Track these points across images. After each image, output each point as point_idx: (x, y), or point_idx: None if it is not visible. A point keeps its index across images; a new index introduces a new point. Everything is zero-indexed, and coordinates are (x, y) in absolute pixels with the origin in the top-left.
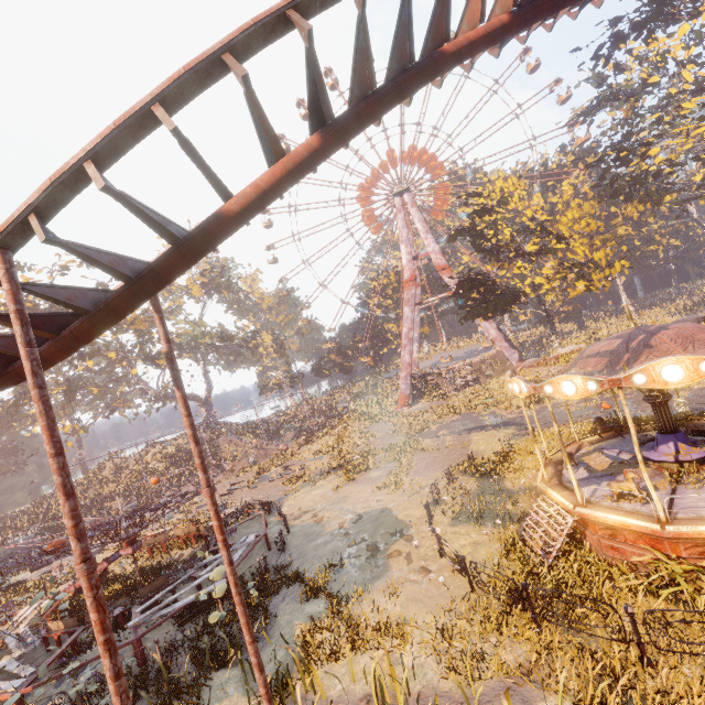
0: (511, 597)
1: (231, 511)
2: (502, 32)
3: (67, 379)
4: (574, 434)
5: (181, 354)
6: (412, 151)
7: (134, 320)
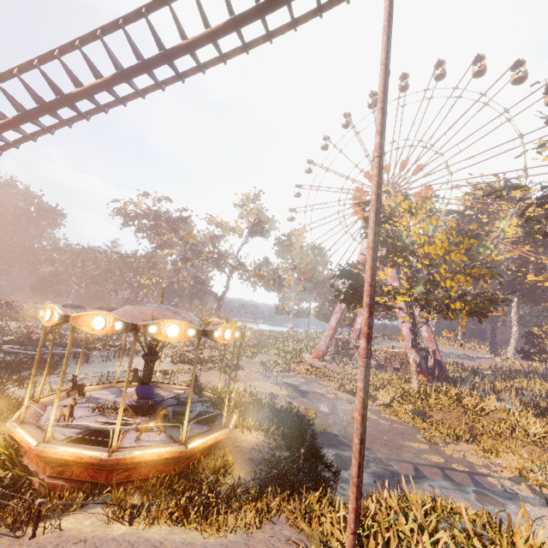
0: (6, 400)
1: (118, 344)
2: (10, 123)
3: (149, 256)
4: (239, 396)
5: (207, 263)
6: (406, 161)
7: (186, 235)
